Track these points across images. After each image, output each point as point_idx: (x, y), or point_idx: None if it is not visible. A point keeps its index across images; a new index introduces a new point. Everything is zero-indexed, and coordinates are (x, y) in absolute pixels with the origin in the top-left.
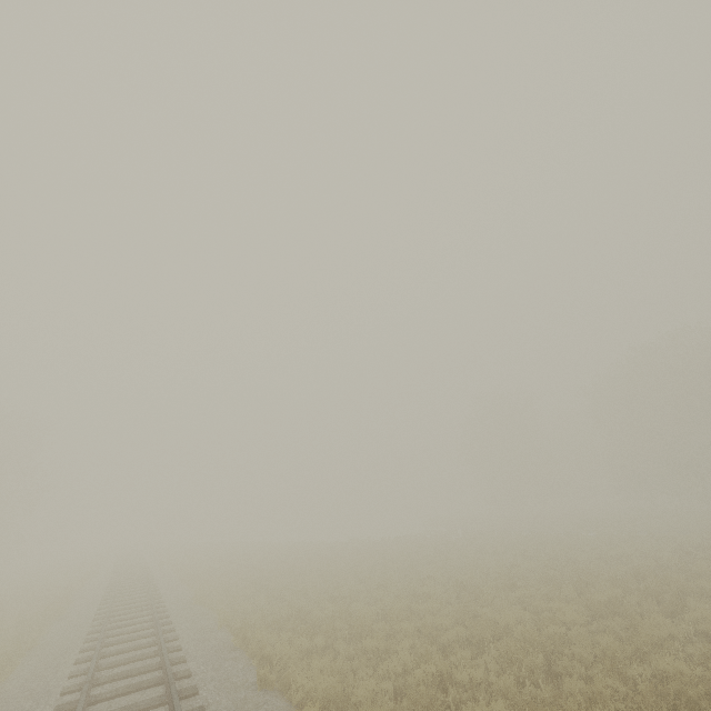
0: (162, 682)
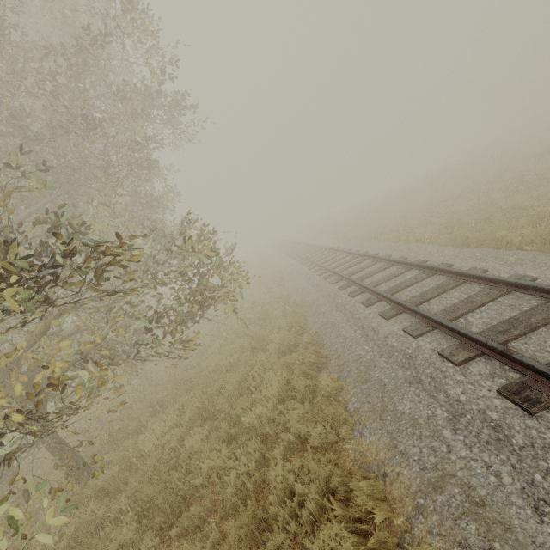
0: (318, 249)
